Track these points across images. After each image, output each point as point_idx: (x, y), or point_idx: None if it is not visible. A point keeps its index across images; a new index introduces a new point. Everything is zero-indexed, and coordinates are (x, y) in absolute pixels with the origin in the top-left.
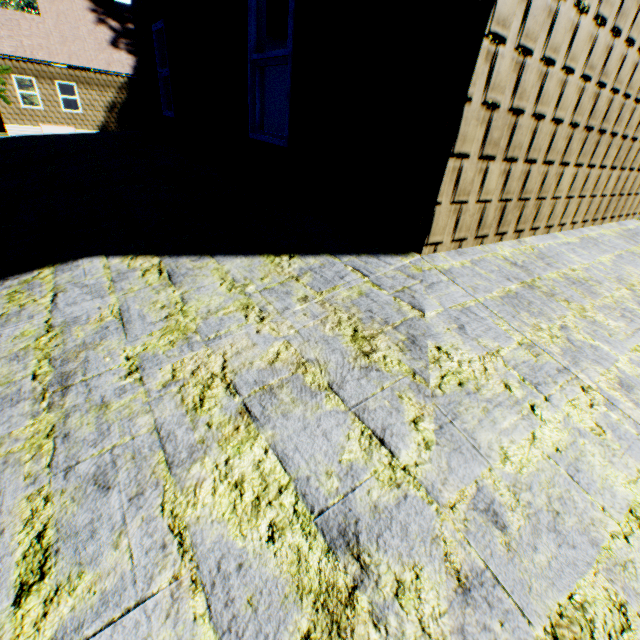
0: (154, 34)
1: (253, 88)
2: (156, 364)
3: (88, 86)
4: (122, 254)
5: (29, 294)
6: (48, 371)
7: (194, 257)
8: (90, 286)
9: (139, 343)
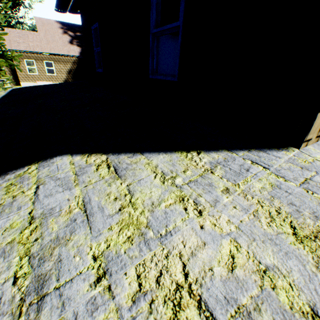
0: (92, 31)
1: (152, 49)
2: (120, 267)
3: (59, 62)
4: (81, 153)
5: (20, 186)
6: (26, 272)
7: (129, 154)
8: (61, 179)
9: (102, 239)
